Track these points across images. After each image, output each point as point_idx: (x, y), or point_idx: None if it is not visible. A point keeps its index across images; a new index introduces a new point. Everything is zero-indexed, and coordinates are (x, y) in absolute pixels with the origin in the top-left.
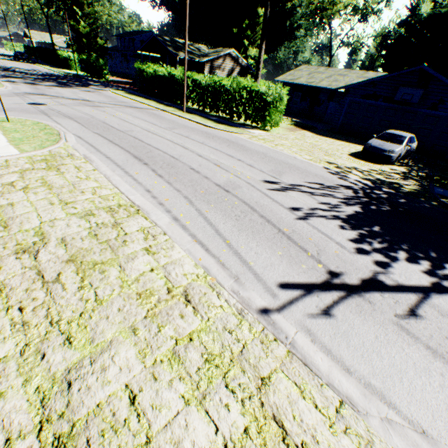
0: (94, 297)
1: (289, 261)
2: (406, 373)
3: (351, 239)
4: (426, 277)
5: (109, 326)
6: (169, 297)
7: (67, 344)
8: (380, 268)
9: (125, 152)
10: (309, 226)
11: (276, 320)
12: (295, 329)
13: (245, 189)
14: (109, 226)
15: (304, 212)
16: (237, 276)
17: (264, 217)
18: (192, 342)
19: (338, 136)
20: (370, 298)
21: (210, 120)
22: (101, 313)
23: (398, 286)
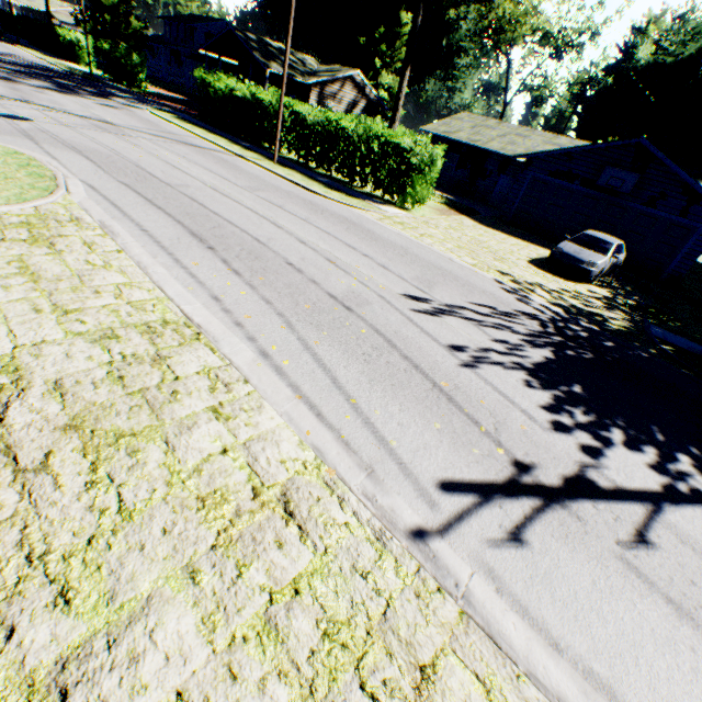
0: (117, 503)
1: (453, 441)
2: (642, 648)
3: (542, 404)
4: (654, 475)
5: (145, 566)
6: (257, 505)
7: (61, 604)
8: (588, 458)
9: (175, 224)
10: (479, 379)
11: (438, 551)
12: (469, 568)
13: (377, 307)
14: (146, 361)
15: (470, 354)
16: (371, 467)
17: (410, 359)
18: (298, 598)
19: (511, 229)
20: (579, 511)
21: (317, 181)
22: (130, 538)
23: (617, 490)
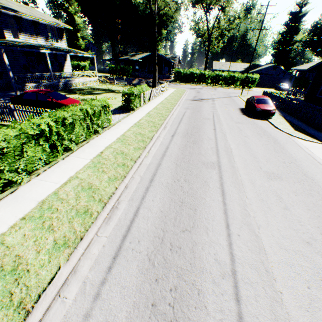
0: None
1: None
2: None
3: None
4: None
5: None
6: None
7: None
8: None
9: None
10: None
11: None
12: None
13: None
14: None
15: None
16: None
17: None
18: None
19: (256, 87)
20: None
21: (237, 88)
22: None
23: None
